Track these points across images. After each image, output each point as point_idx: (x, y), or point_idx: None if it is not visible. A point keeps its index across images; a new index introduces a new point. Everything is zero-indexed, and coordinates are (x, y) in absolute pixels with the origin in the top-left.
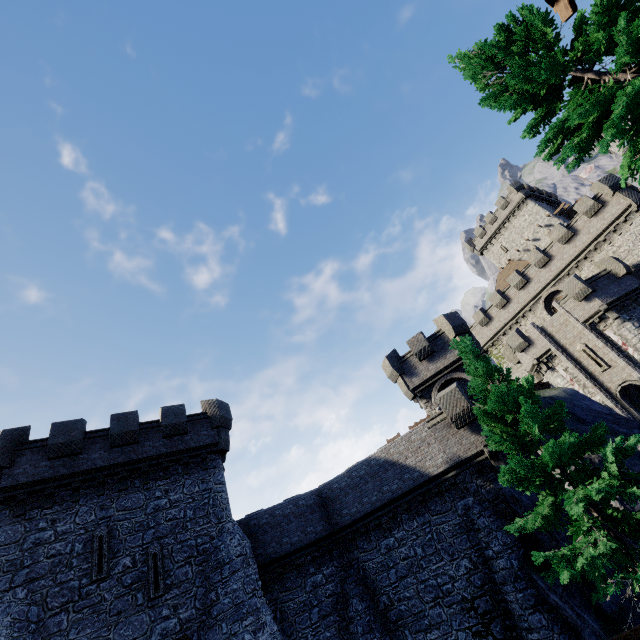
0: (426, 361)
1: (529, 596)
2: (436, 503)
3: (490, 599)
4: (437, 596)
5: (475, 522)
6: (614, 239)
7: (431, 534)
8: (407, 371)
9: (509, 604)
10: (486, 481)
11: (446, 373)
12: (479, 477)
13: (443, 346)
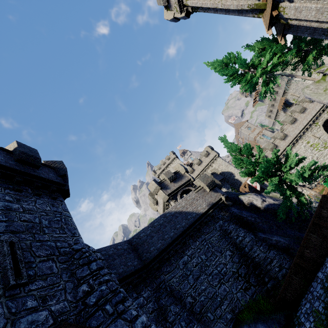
0: (173, 182)
1: (265, 246)
2: (206, 228)
3: (245, 266)
4: (220, 278)
5: (228, 229)
6: (213, 165)
7: (207, 245)
8: (164, 187)
9: (257, 258)
10: (225, 212)
11: (183, 187)
12: (221, 211)
13: (180, 176)
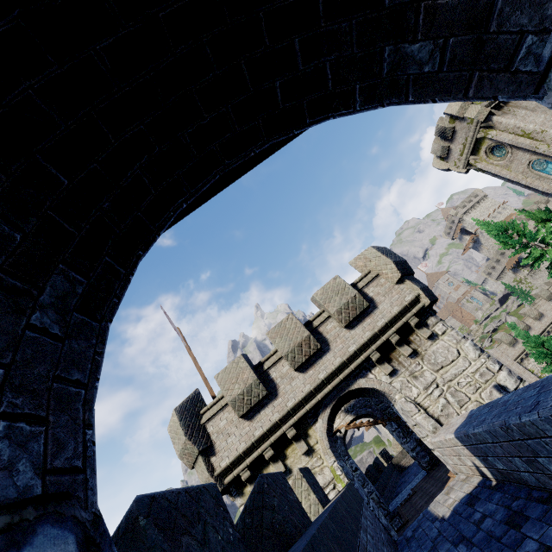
0: None
1: None
2: None
3: None
4: None
5: None
6: None
7: None
8: None
9: None
10: None
11: None
12: None
13: None
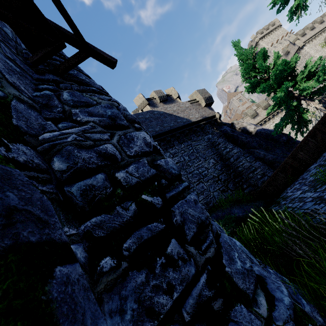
0: (162, 103)
1: (252, 157)
2: (194, 136)
3: (226, 174)
4: (200, 178)
5: (216, 141)
6: None
7: (193, 150)
8: (152, 104)
9: (241, 167)
10: (215, 129)
11: None
12: (212, 128)
13: (171, 100)
